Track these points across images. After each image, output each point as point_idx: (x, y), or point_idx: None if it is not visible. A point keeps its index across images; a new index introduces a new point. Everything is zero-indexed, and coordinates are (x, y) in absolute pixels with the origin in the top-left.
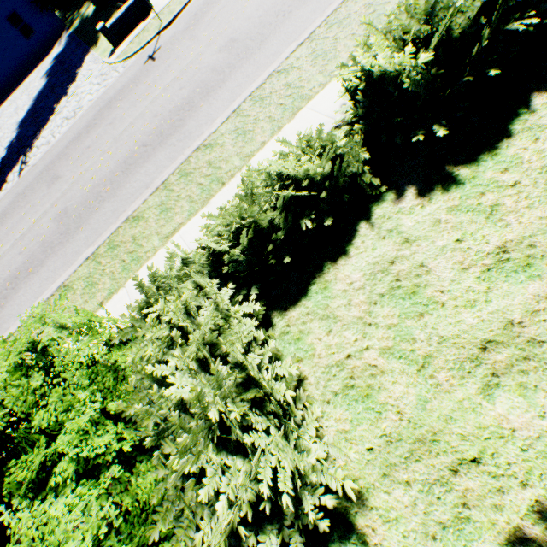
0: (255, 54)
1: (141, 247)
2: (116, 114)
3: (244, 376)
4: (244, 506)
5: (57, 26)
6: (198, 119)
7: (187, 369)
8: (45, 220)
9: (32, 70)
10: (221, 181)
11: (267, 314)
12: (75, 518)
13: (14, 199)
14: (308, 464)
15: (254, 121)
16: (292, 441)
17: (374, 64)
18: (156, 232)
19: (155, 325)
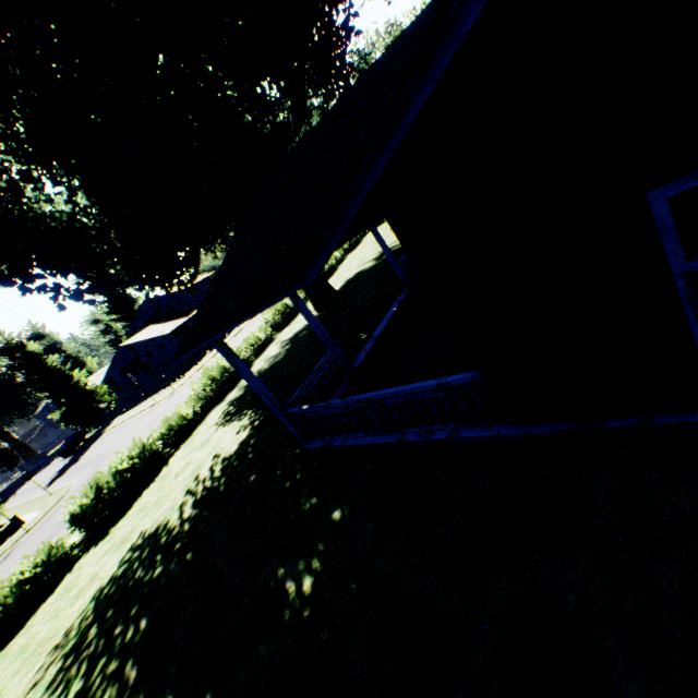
0: None
1: None
2: None
3: None
4: None
5: None
6: None
7: None
8: None
9: None
10: None
11: None
12: None
13: None
14: None
15: None
16: None
17: (72, 509)
18: None
19: None
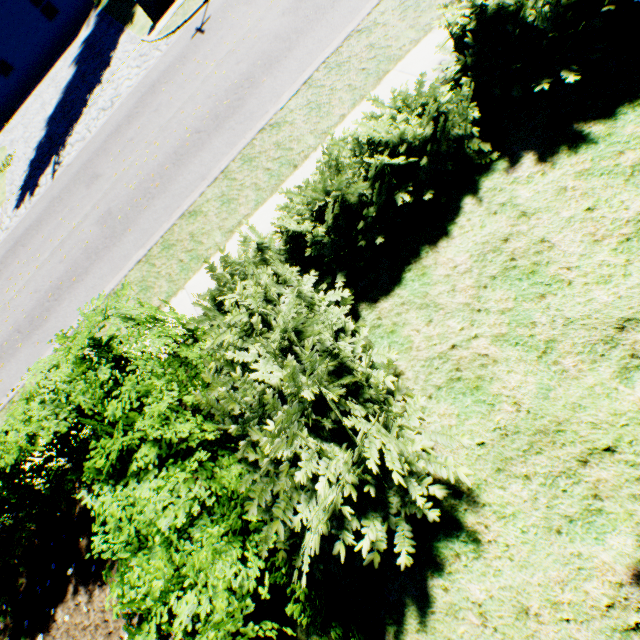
0: (328, 13)
1: (201, 244)
2: (161, 99)
3: (335, 364)
4: (347, 487)
5: (84, 4)
6: (261, 96)
7: (271, 357)
8: (87, 224)
9: (58, 59)
10: (293, 164)
11: (353, 308)
12: (163, 499)
13: (48, 204)
14: (413, 455)
15: (330, 92)
16: (394, 429)
17: None
18: (218, 226)
19: (232, 310)
